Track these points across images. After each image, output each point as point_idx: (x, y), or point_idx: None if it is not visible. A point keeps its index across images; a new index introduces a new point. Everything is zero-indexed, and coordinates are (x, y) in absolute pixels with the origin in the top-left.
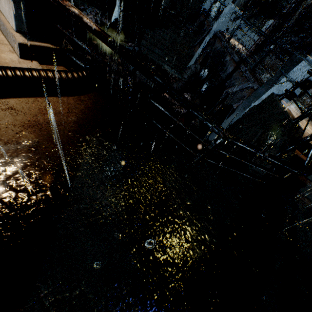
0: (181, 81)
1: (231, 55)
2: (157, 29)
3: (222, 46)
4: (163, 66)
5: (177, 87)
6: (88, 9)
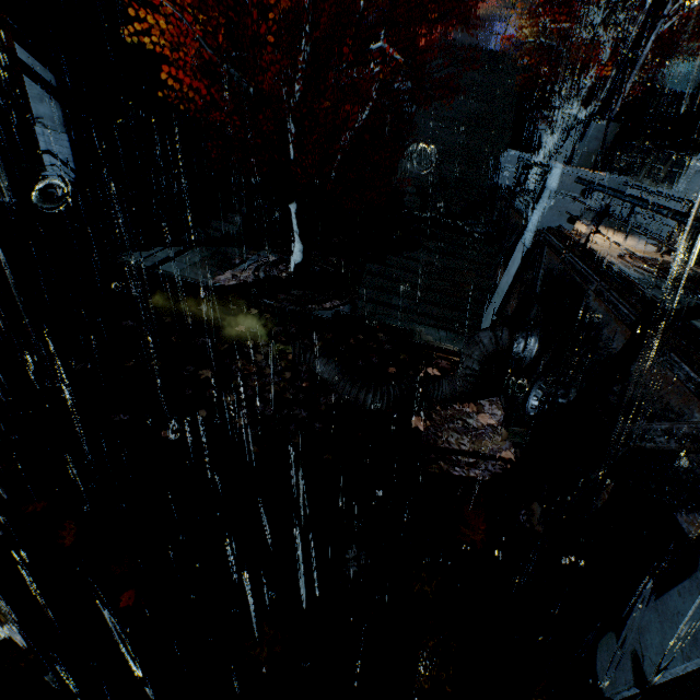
0: (462, 375)
1: (602, 301)
2: (393, 258)
3: (563, 267)
4: (416, 332)
5: (454, 391)
6: (250, 259)
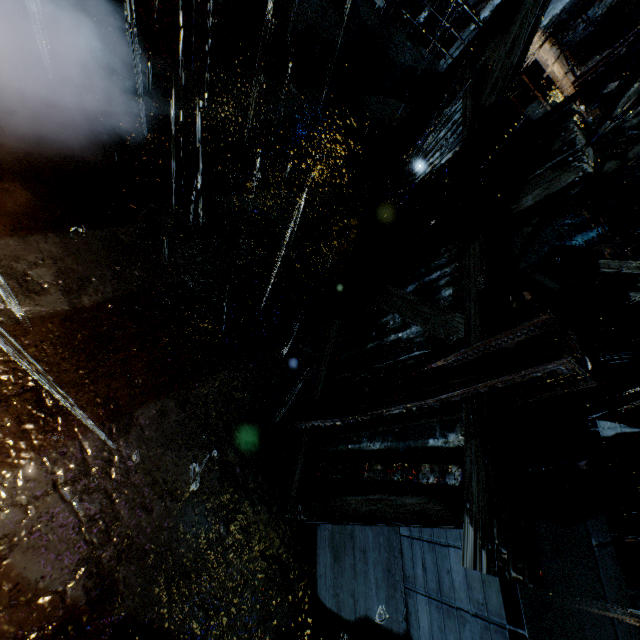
0: None
1: None
2: None
3: None
4: None
5: None
6: None
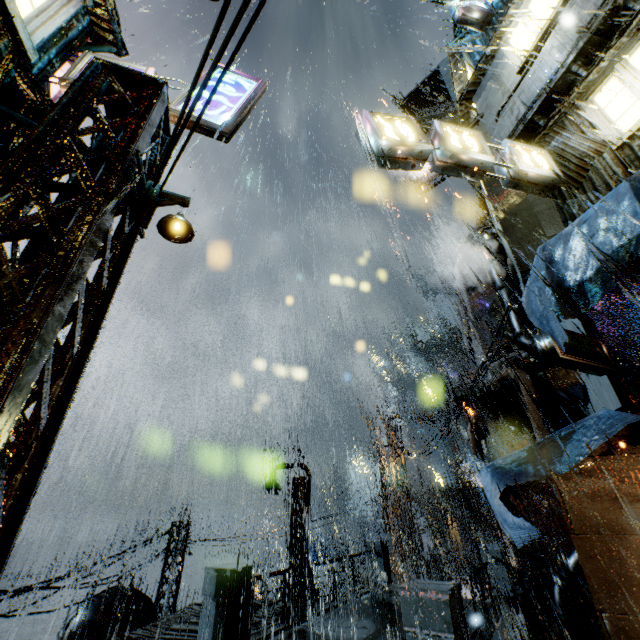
0: None
1: None
2: None
3: None
4: None
5: None
6: None
